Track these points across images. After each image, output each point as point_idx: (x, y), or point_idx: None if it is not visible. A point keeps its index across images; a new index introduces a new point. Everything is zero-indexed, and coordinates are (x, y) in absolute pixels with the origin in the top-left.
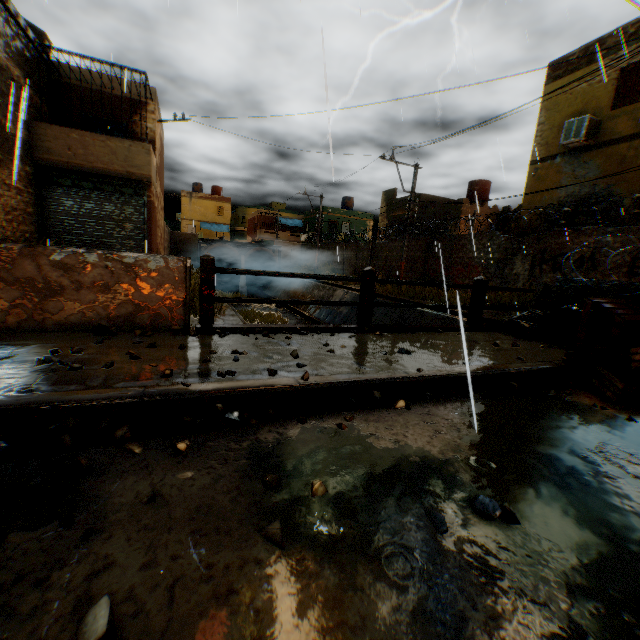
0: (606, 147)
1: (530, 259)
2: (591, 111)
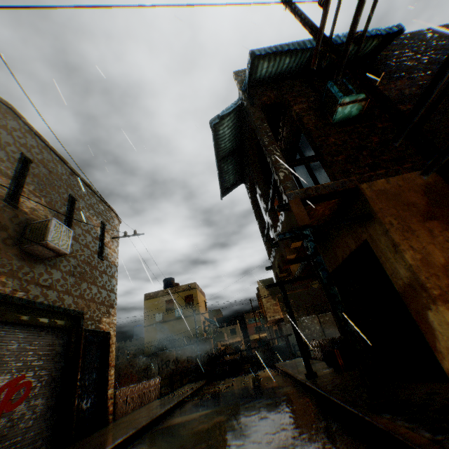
0: (168, 322)
1: (157, 364)
2: (161, 311)
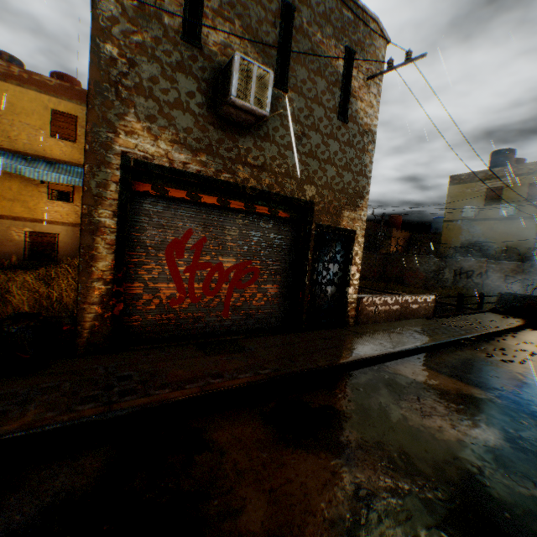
0: (483, 221)
1: (453, 271)
2: (474, 203)
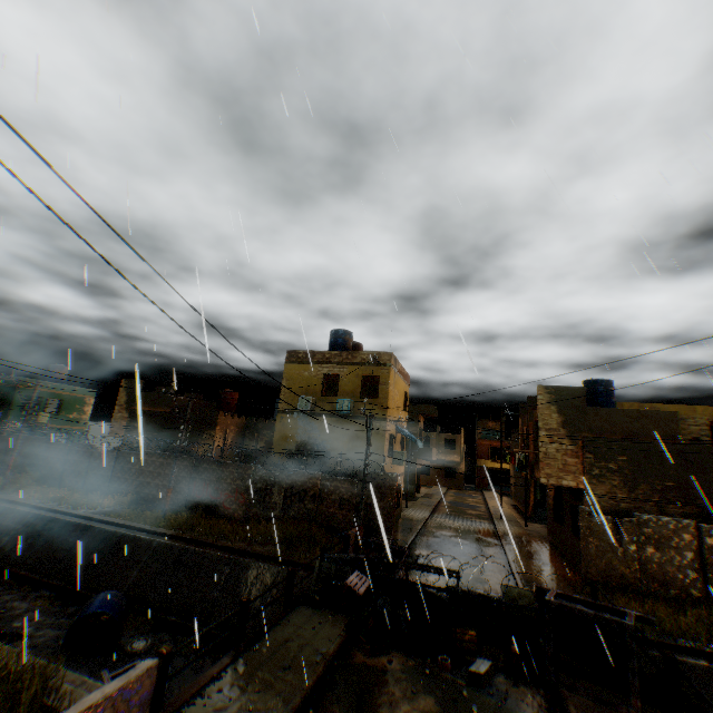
0: (321, 417)
1: (284, 491)
2: (312, 391)
